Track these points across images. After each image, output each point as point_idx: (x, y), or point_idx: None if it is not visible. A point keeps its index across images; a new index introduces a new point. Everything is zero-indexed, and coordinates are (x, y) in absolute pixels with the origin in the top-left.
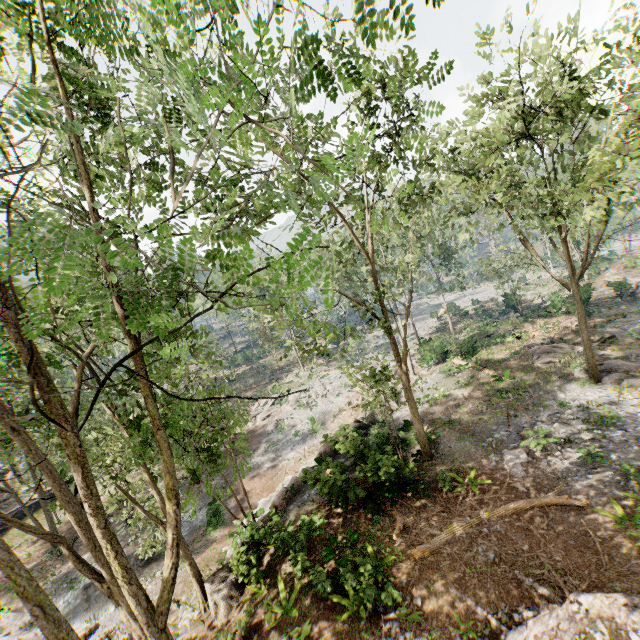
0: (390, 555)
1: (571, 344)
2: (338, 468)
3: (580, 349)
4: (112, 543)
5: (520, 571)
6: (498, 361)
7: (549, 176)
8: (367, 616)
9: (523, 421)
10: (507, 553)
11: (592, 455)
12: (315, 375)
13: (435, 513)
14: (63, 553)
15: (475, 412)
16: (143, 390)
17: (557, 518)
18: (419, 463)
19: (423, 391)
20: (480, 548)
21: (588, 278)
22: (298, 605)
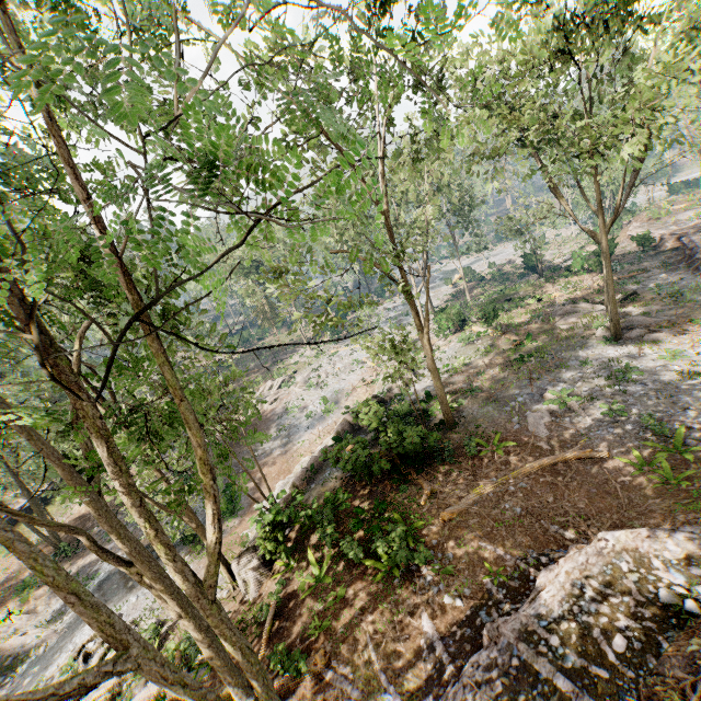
0: (419, 520)
1: (593, 303)
2: (361, 443)
3: (602, 308)
4: (146, 525)
5: (546, 521)
6: (519, 325)
7: (585, 108)
8: (400, 575)
9: (546, 383)
10: (533, 506)
11: (614, 410)
12: (323, 354)
13: (461, 477)
14: (69, 554)
15: (497, 378)
16: (155, 358)
17: (580, 470)
18: (442, 432)
19: (442, 361)
20: (507, 504)
21: (610, 233)
22: (330, 574)
